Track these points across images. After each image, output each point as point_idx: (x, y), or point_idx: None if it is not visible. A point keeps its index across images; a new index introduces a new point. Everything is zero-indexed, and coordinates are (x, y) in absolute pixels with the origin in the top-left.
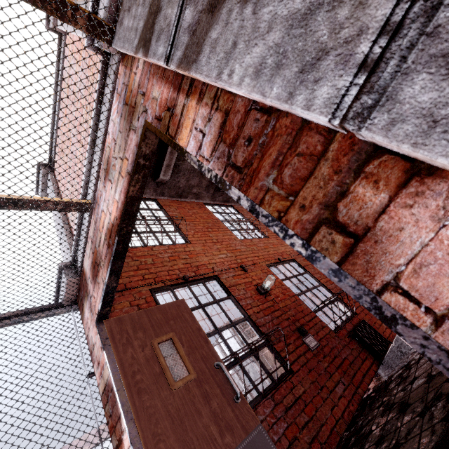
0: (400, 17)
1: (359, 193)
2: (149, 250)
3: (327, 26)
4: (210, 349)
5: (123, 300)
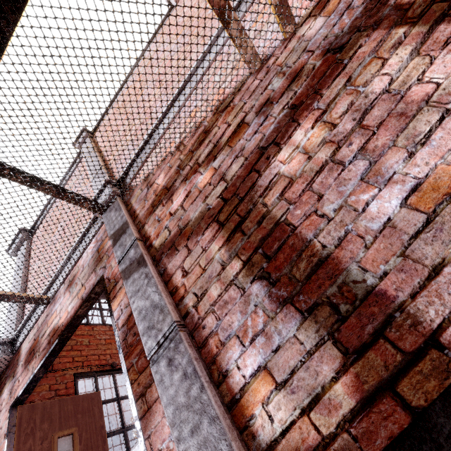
0: (167, 335)
1: (153, 388)
2: (90, 329)
3: (157, 317)
4: (105, 450)
5: (44, 382)
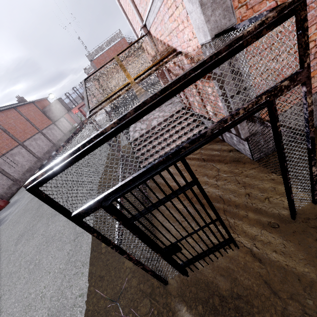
0: None
1: None
2: None
3: None
4: None
5: None
